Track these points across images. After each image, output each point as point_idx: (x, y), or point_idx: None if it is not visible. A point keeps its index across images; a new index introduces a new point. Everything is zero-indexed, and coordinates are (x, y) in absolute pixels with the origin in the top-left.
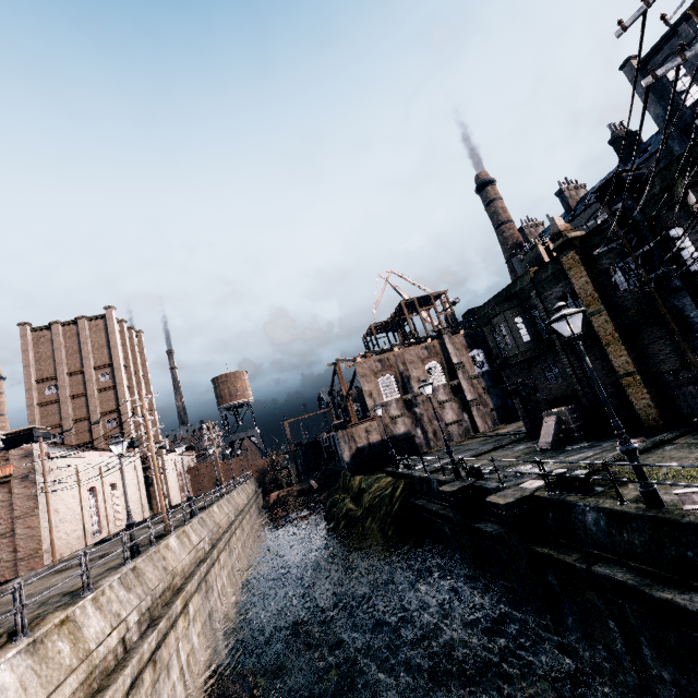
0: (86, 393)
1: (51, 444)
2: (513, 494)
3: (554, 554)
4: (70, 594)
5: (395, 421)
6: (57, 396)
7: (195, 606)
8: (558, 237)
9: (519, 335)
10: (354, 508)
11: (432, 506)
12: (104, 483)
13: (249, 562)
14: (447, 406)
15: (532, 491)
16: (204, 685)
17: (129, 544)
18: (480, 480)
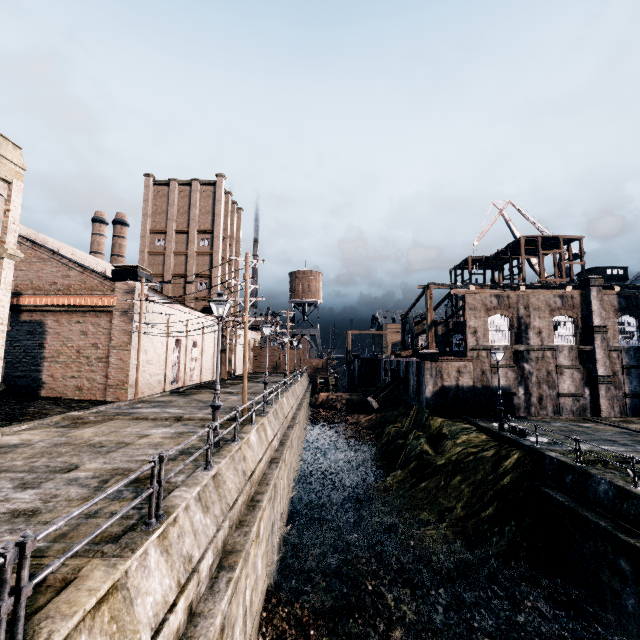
0: (187, 252)
1: (152, 290)
2: None
3: None
4: (134, 487)
5: (495, 370)
6: (164, 249)
7: (265, 522)
8: None
9: None
10: (431, 453)
11: (593, 516)
12: (188, 338)
13: (298, 456)
14: (567, 373)
15: None
16: (259, 621)
17: (214, 440)
18: None
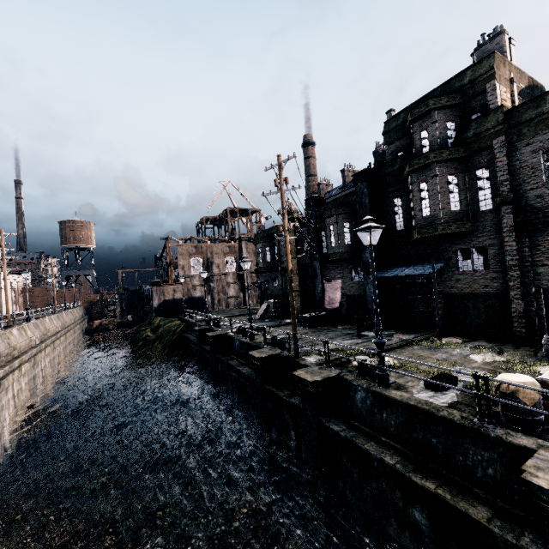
0: None
1: None
2: (218, 333)
3: (221, 357)
4: None
5: (195, 288)
6: None
7: (26, 369)
8: (290, 214)
9: (266, 257)
10: (151, 335)
11: (192, 338)
12: None
13: (67, 359)
14: (232, 286)
15: (226, 332)
16: (25, 408)
17: None
18: (216, 327)
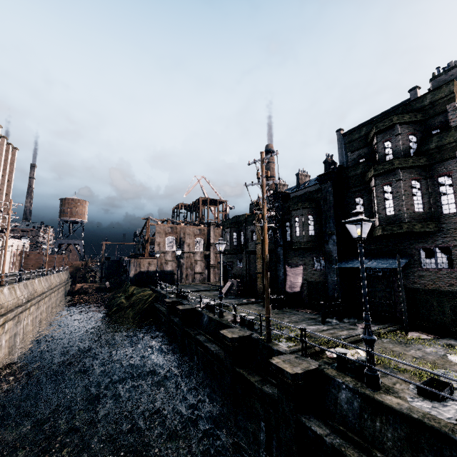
0: None
1: None
2: (188, 307)
3: (189, 331)
4: None
5: (167, 263)
6: None
7: (9, 326)
8: (258, 205)
9: (233, 241)
10: (125, 302)
11: (161, 308)
12: None
13: (47, 318)
14: (199, 263)
15: (195, 307)
16: (1, 365)
17: None
18: (185, 300)
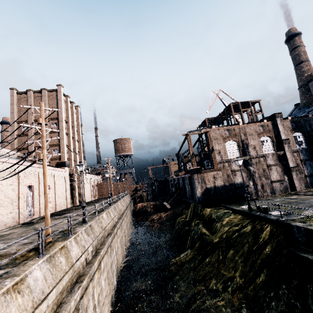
0: None
1: (21, 158)
2: None
3: None
4: None
5: (235, 173)
6: (27, 132)
7: None
8: None
9: None
10: (208, 234)
11: None
12: (40, 184)
13: (123, 250)
14: (273, 168)
15: None
16: None
17: None
18: None
